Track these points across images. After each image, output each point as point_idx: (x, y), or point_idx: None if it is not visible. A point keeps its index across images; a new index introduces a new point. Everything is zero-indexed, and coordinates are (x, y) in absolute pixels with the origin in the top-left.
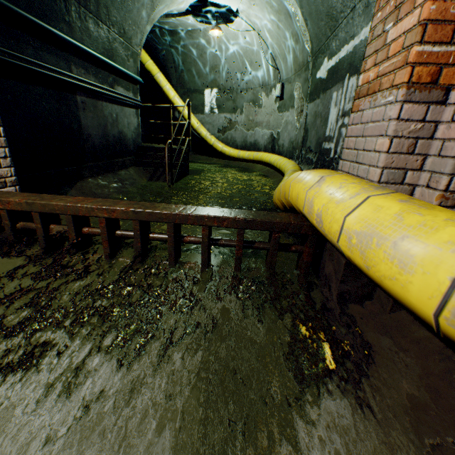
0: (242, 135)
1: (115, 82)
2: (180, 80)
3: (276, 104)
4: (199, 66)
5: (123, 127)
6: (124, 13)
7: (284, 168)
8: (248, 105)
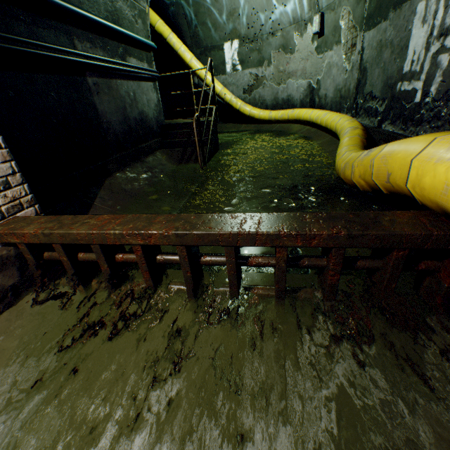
0: (271, 92)
1: (126, 53)
2: (194, 38)
3: (313, 44)
4: (214, 15)
5: (143, 106)
6: None
7: (336, 125)
8: (277, 53)
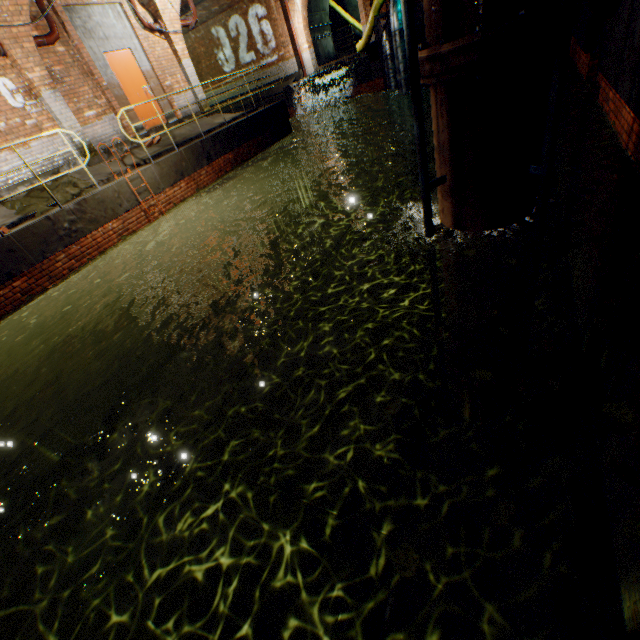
0: None
1: (324, 32)
2: (349, 3)
3: None
4: None
5: (328, 49)
6: (322, 3)
7: None
8: None
